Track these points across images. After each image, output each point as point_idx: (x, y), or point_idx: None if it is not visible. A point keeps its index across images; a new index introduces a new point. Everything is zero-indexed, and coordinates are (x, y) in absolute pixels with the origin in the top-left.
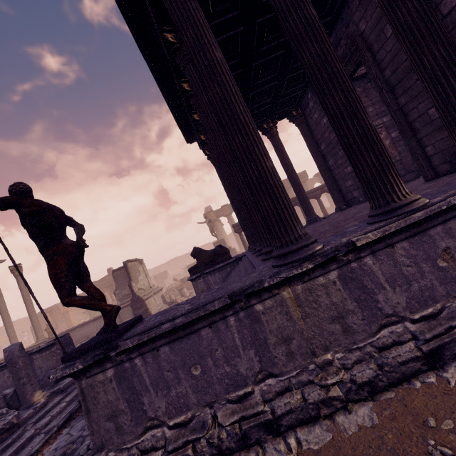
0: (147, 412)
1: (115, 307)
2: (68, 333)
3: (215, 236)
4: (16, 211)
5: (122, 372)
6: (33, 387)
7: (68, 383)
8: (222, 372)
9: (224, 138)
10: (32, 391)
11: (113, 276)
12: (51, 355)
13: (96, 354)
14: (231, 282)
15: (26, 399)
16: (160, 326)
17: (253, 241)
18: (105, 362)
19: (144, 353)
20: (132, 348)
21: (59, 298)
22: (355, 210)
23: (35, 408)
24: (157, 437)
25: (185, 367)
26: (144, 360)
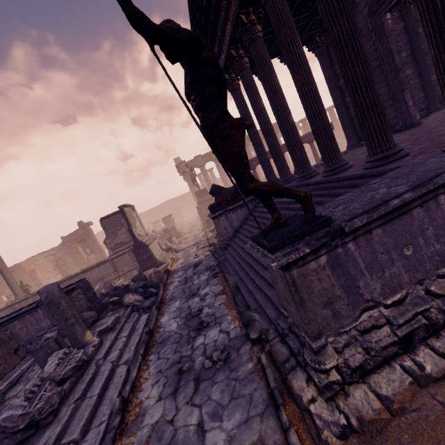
0: (363, 295)
1: (308, 193)
2: (84, 278)
3: (197, 185)
4: (187, 58)
5: (335, 258)
6: (82, 327)
7: (113, 322)
8: (432, 250)
9: (345, 22)
10: (82, 331)
11: (101, 224)
12: (72, 300)
13: (318, 237)
14: (399, 172)
15: (78, 339)
16: (387, 203)
17: (301, 168)
18: (321, 247)
19: (357, 236)
20: (351, 230)
21: (242, 184)
22: (402, 136)
23: (94, 346)
24: (375, 317)
25: (397, 248)
26: (357, 244)
